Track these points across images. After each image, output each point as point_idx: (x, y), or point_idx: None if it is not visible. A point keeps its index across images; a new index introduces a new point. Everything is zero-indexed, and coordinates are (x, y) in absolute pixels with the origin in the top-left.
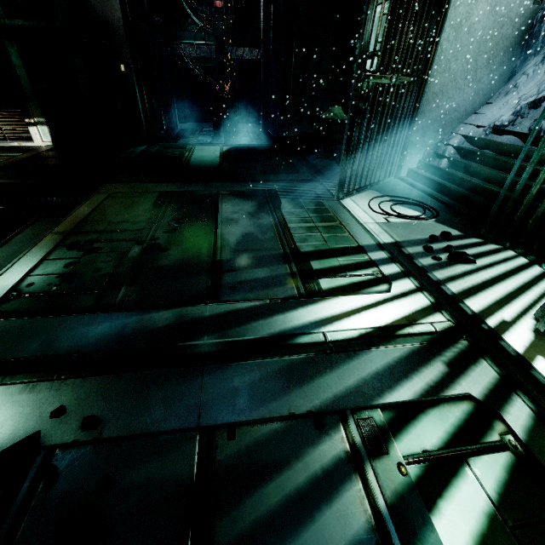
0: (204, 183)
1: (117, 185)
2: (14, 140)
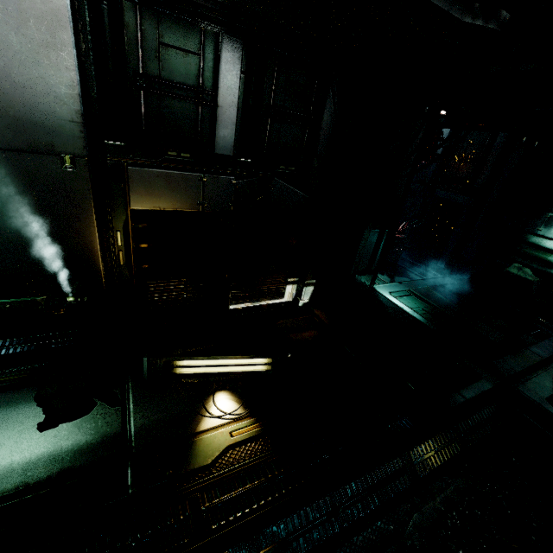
0: (550, 367)
1: (522, 385)
2: (263, 298)
